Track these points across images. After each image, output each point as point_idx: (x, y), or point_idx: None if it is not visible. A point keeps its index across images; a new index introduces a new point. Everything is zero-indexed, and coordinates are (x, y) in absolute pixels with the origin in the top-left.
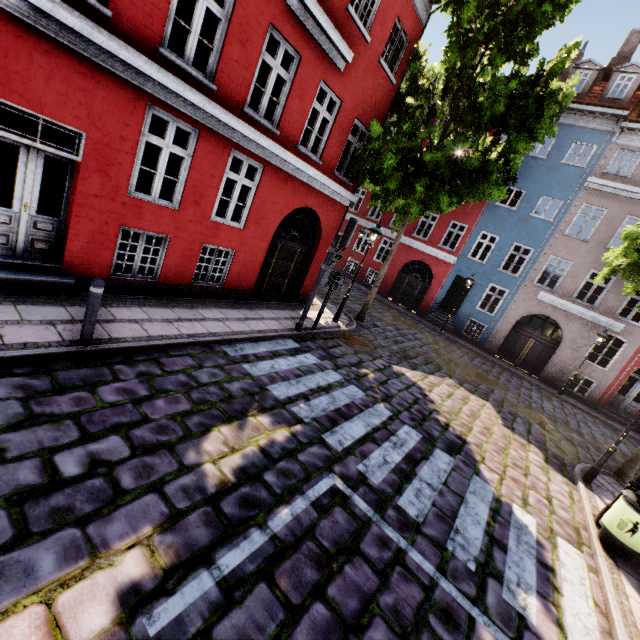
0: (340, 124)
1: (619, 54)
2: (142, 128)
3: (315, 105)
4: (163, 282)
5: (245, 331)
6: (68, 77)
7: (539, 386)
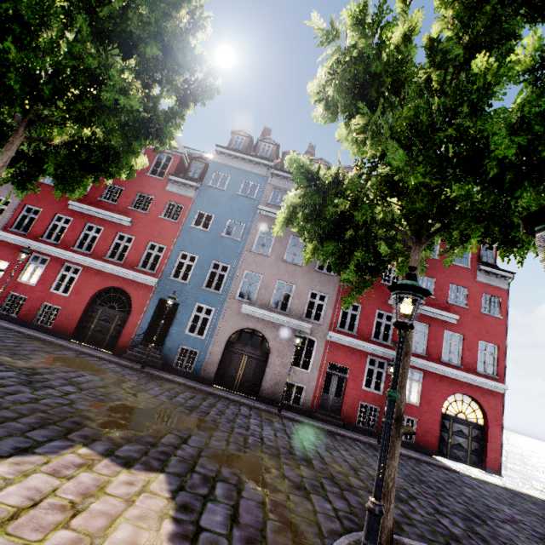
0: None
1: None
2: None
3: None
4: None
5: None
6: None
7: (259, 408)
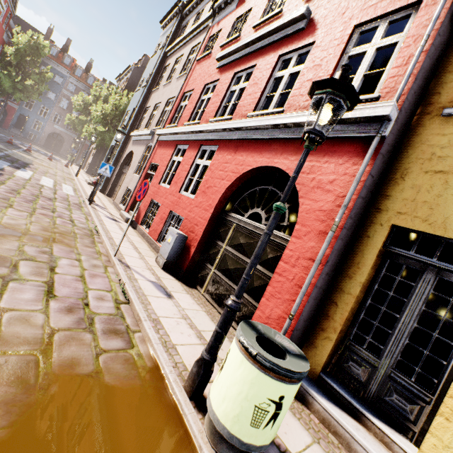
0: None
1: (66, 44)
2: None
3: None
4: None
5: None
6: None
7: (60, 155)
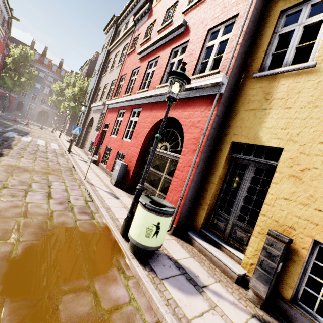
0: None
1: (44, 51)
2: None
3: None
4: None
5: None
6: None
7: (47, 125)
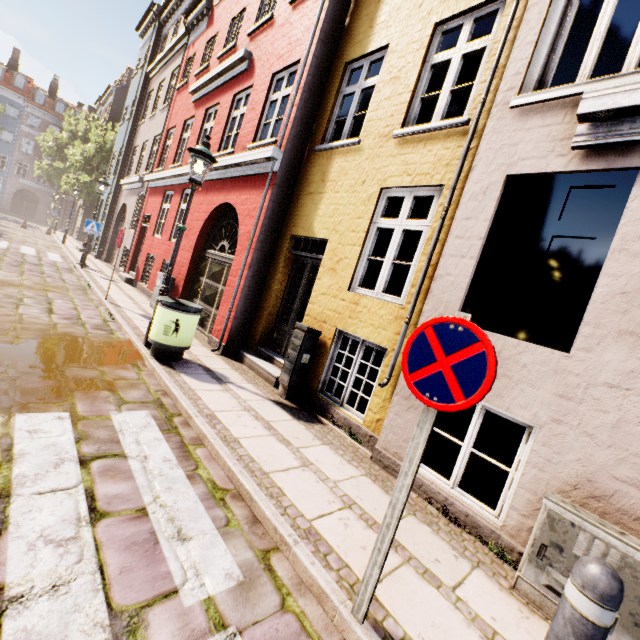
0: None
1: (13, 58)
2: None
3: None
4: None
5: None
6: None
7: (37, 221)
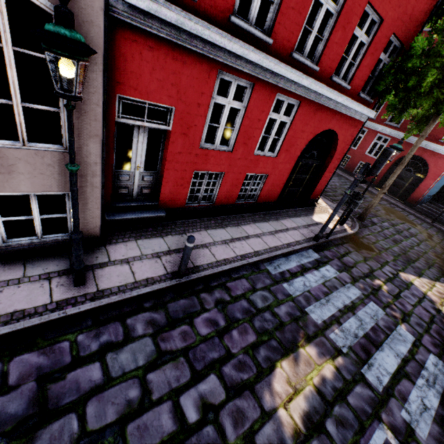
0: (375, 44)
1: None
2: (212, 92)
3: (355, 31)
4: (217, 204)
5: (278, 246)
6: (164, 65)
7: None
